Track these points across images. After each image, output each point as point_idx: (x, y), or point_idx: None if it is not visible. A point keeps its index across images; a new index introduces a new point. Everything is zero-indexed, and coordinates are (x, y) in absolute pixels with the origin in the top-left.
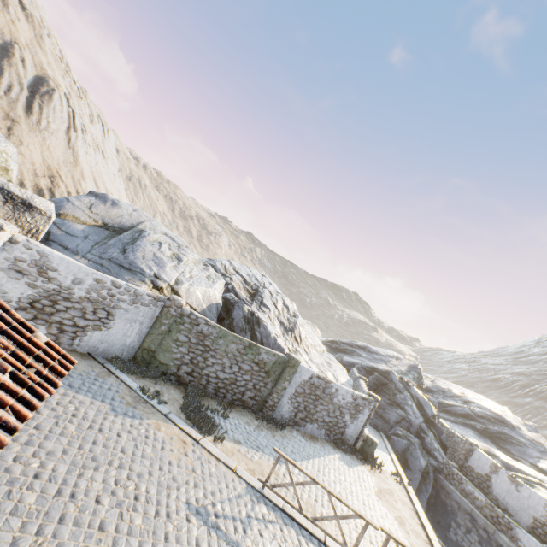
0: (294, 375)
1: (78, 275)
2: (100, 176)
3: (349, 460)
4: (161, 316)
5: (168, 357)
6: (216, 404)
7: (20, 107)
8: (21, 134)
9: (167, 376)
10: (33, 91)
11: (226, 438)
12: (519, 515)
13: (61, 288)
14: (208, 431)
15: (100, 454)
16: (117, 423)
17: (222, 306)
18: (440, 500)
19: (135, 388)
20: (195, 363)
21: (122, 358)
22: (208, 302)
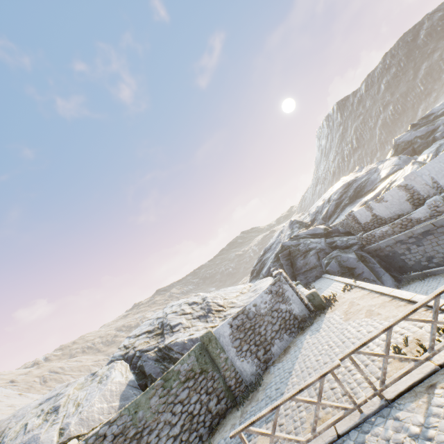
0: (220, 343)
1: None
2: None
3: (316, 326)
4: None
5: None
6: None
7: None
8: None
9: None
10: None
11: None
12: (404, 209)
13: None
14: None
15: None
16: None
17: (139, 377)
18: (384, 257)
19: None
20: None
21: None
22: (117, 397)
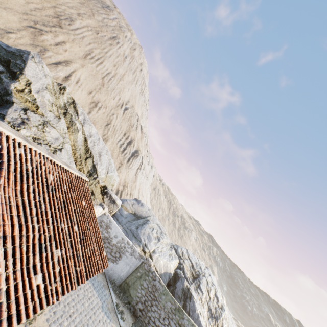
0: None
1: (117, 233)
2: (142, 188)
3: None
4: (140, 267)
5: (134, 293)
6: None
7: (126, 160)
8: (122, 169)
9: (130, 305)
10: (132, 155)
11: None
12: None
13: (109, 237)
14: None
15: (90, 324)
16: (101, 314)
17: (173, 276)
18: None
19: (114, 302)
20: (146, 304)
21: (115, 282)
22: (165, 270)
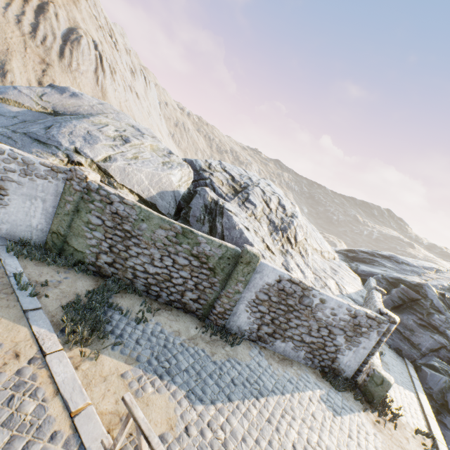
0: (252, 276)
1: None
2: (129, 110)
3: (338, 401)
4: (65, 192)
5: (83, 243)
6: (141, 304)
7: (54, 53)
8: (54, 75)
9: (85, 266)
10: (65, 40)
11: (112, 353)
12: None
13: None
14: (78, 340)
15: None
16: None
17: (187, 197)
18: None
19: (13, 274)
20: (115, 252)
21: (33, 242)
22: (158, 189)
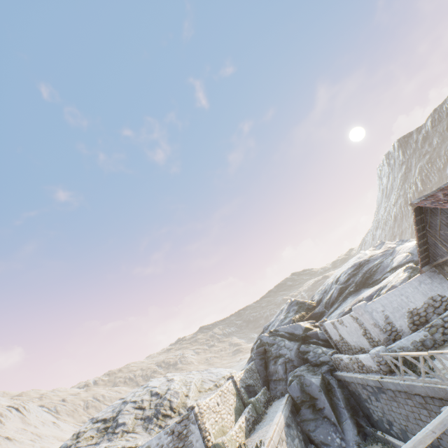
0: None
1: None
2: None
3: None
4: None
5: None
6: None
7: None
8: None
9: None
10: None
11: None
12: (363, 343)
13: None
14: None
15: None
16: None
17: None
18: (352, 393)
19: None
20: None
21: None
22: None
